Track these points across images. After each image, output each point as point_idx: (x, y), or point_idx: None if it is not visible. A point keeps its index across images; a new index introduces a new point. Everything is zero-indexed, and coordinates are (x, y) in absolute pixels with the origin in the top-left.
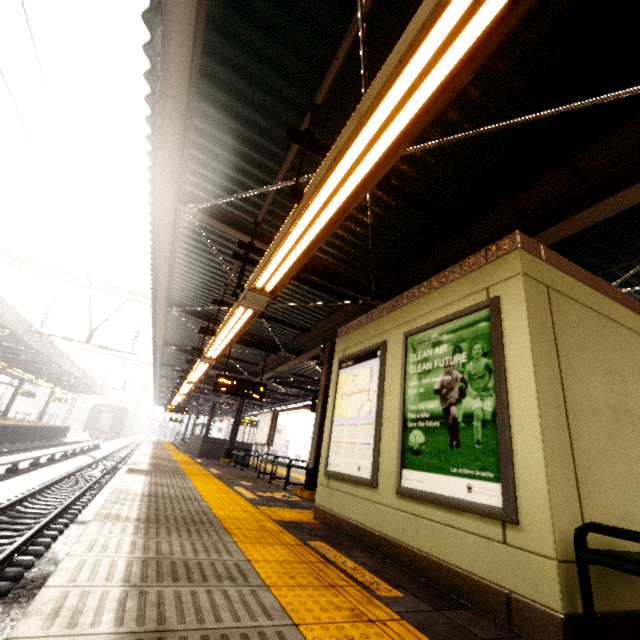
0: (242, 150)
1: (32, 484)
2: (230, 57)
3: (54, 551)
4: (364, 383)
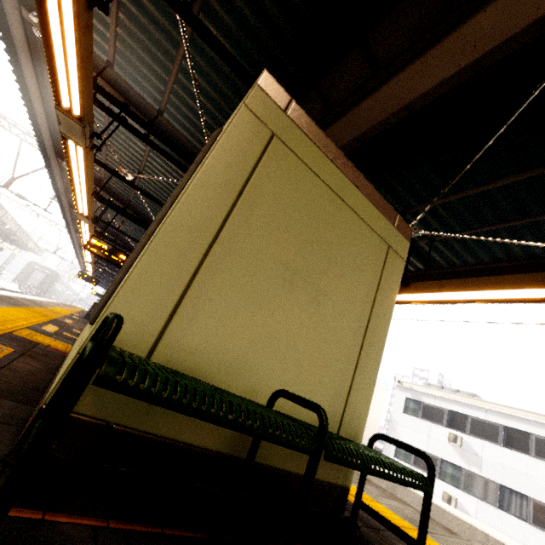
0: None
1: None
2: None
3: None
4: None
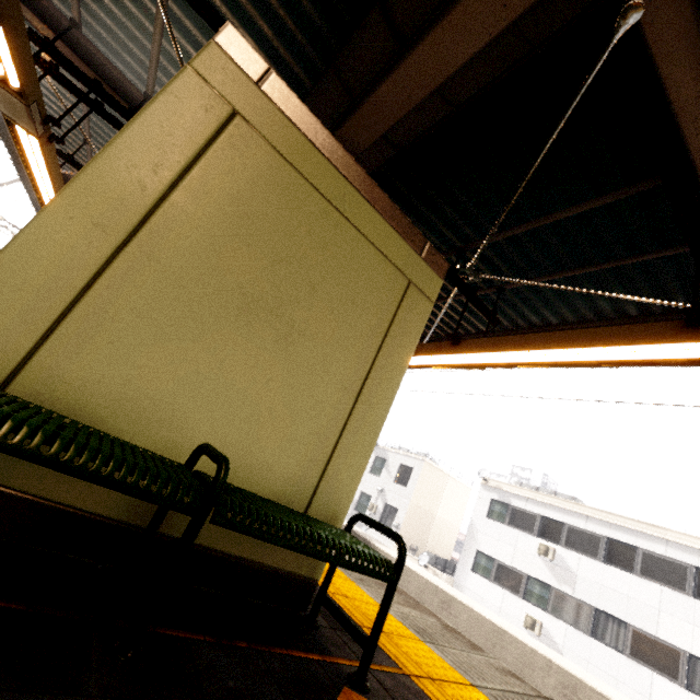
0: None
1: None
2: None
3: None
4: None
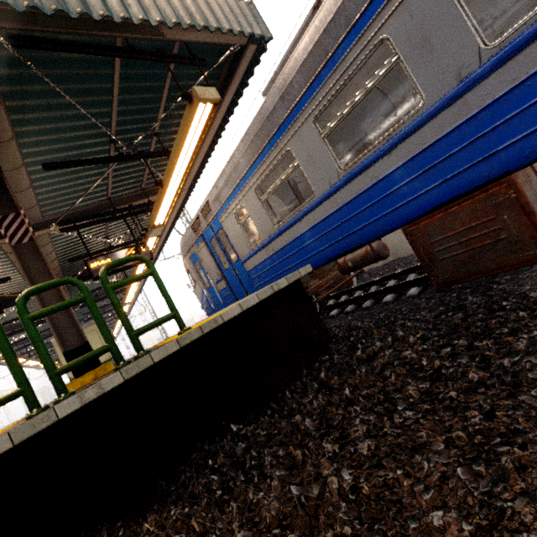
0: None
1: None
2: None
3: None
4: None
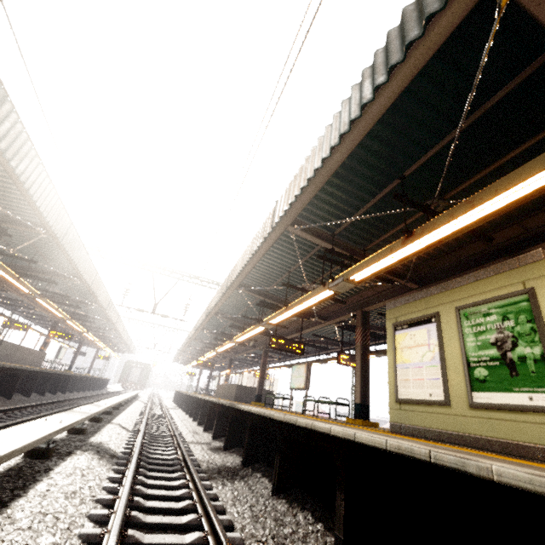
0: (340, 196)
1: (134, 418)
2: (355, 154)
3: (197, 457)
4: (423, 340)
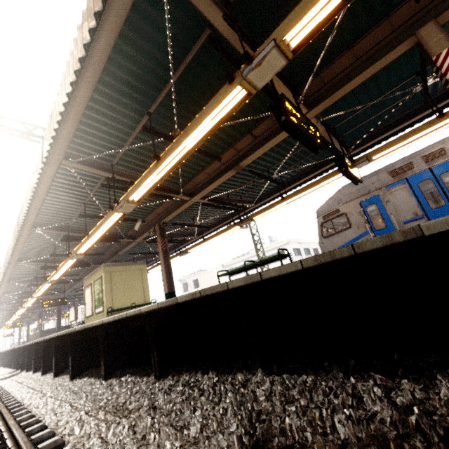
0: (37, 249)
1: None
2: (30, 242)
3: None
4: (89, 294)
